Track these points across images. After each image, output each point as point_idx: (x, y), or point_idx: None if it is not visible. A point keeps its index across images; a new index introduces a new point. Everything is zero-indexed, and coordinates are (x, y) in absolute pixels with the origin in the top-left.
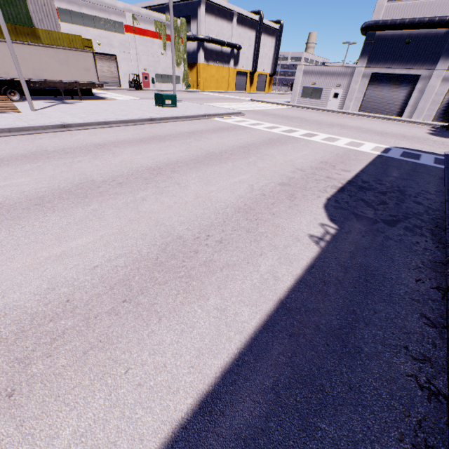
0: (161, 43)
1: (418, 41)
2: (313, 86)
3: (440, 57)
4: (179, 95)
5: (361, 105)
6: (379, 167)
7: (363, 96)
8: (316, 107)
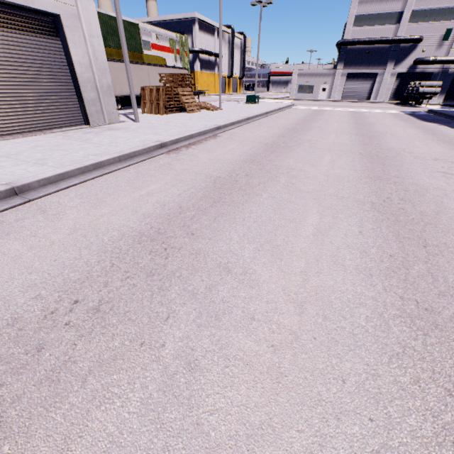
0: (173, 57)
1: (374, 51)
2: (307, 84)
3: (388, 61)
4: (206, 99)
5: (342, 95)
6: (414, 116)
7: (343, 89)
8: (313, 99)
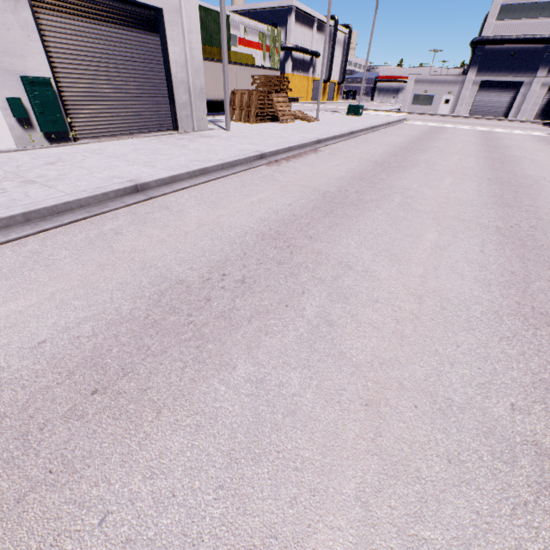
0: (261, 55)
1: (521, 53)
2: (425, 94)
3: (539, 67)
4: (297, 107)
5: (470, 109)
6: None
7: (473, 101)
8: (431, 113)
